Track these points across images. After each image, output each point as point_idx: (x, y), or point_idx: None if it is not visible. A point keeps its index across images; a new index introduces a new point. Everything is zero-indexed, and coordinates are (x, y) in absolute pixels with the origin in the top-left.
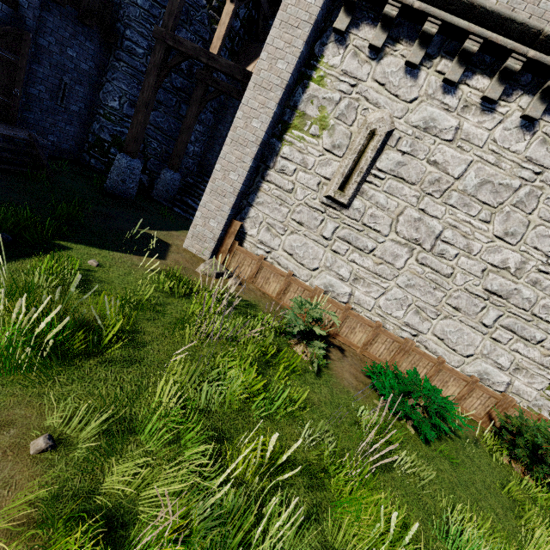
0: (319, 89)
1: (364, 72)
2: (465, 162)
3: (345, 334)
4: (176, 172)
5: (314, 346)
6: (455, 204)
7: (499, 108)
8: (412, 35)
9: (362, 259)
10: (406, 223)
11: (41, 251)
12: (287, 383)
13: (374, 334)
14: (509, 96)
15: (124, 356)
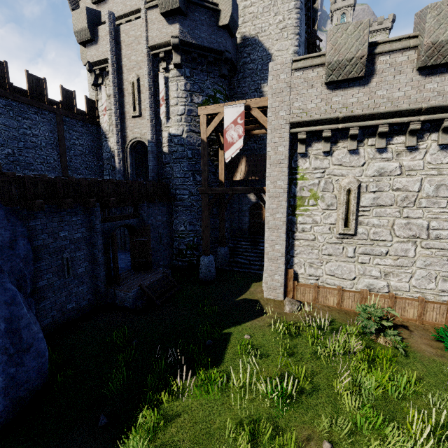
0: (304, 182)
1: (326, 163)
2: (417, 181)
3: (400, 314)
4: (225, 246)
5: (389, 335)
6: (427, 205)
7: (420, 146)
8: (343, 136)
9: (382, 260)
10: (400, 228)
11: (225, 341)
12: (394, 370)
13: (422, 307)
14: (422, 138)
15: (310, 388)
